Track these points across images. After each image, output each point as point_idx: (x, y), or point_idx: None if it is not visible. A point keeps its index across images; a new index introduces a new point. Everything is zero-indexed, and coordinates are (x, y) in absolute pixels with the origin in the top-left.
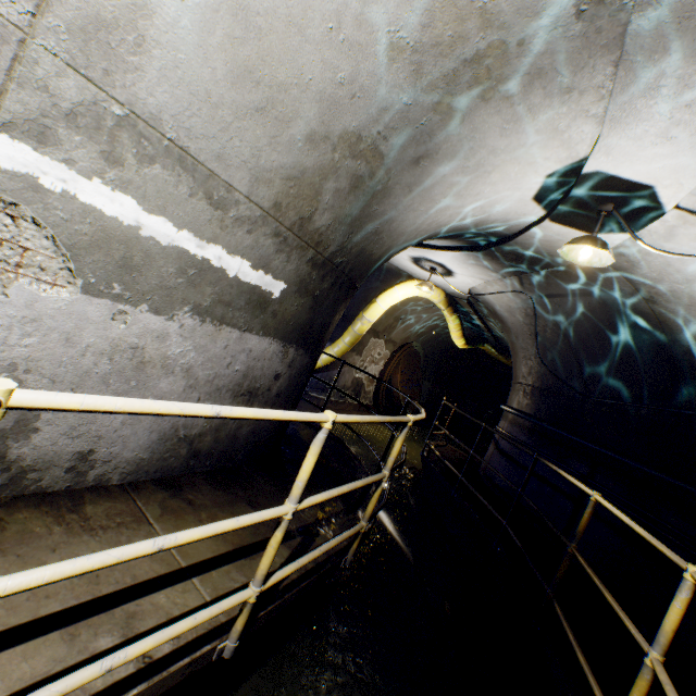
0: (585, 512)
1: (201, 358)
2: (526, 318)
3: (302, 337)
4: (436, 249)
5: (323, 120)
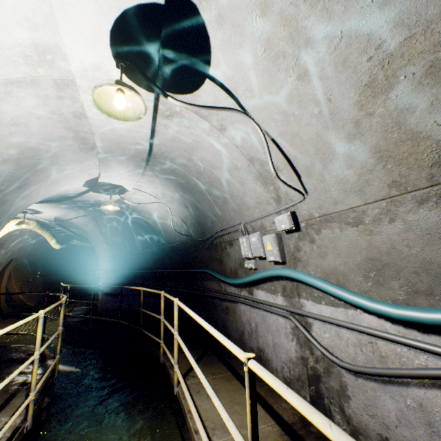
0: (142, 295)
1: None
2: (95, 226)
3: None
4: None
5: None
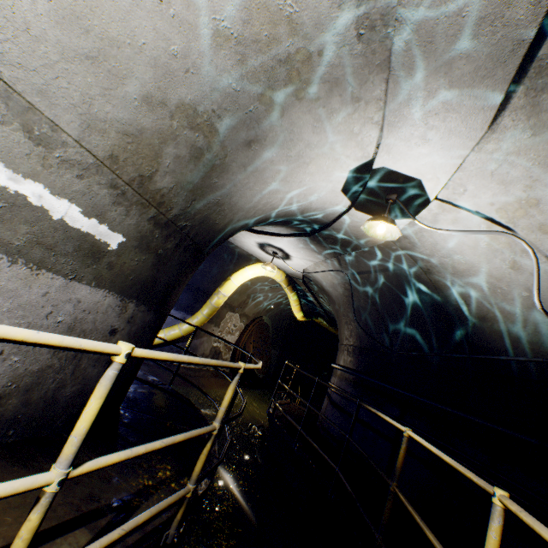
0: (401, 448)
1: (8, 304)
2: (346, 291)
3: (144, 293)
4: (276, 235)
5: (159, 86)
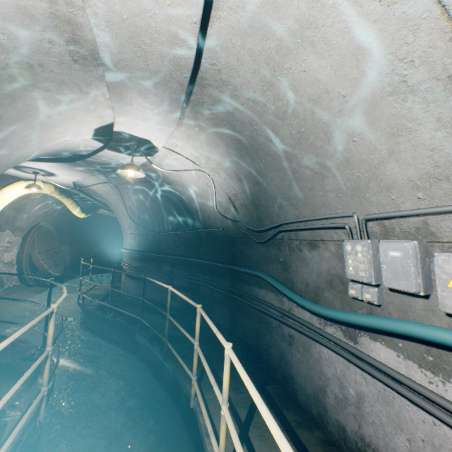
0: (169, 297)
1: None
2: (118, 196)
3: None
4: (33, 161)
5: None
